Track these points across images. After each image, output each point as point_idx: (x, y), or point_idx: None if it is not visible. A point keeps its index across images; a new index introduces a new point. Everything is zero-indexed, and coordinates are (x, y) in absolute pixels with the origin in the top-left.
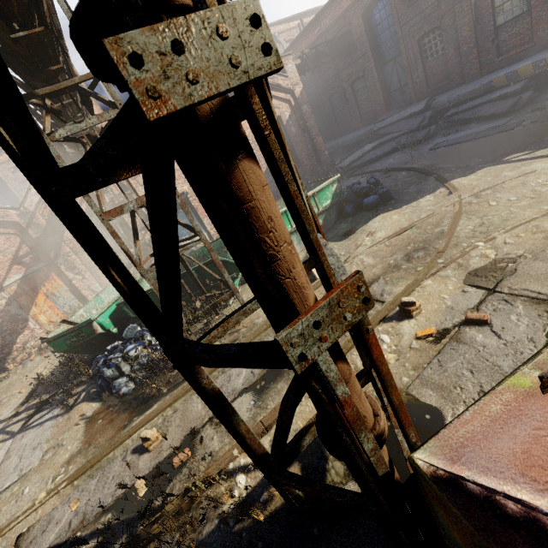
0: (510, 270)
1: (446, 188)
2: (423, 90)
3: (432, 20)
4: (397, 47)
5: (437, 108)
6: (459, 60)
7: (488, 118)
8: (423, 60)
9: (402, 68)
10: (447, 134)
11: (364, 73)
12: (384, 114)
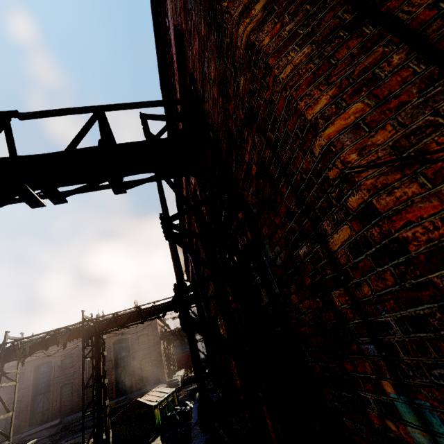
0: (111, 442)
1: (85, 442)
2: (57, 413)
3: (70, 379)
4: (48, 387)
5: (65, 423)
6: (78, 399)
7: (91, 427)
8: (61, 396)
9: (47, 399)
10: (72, 435)
11: (22, 398)
12: (27, 428)
